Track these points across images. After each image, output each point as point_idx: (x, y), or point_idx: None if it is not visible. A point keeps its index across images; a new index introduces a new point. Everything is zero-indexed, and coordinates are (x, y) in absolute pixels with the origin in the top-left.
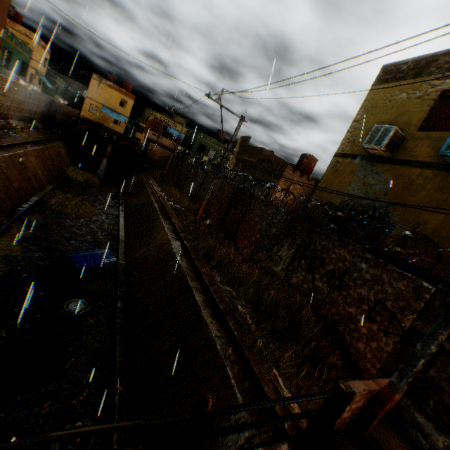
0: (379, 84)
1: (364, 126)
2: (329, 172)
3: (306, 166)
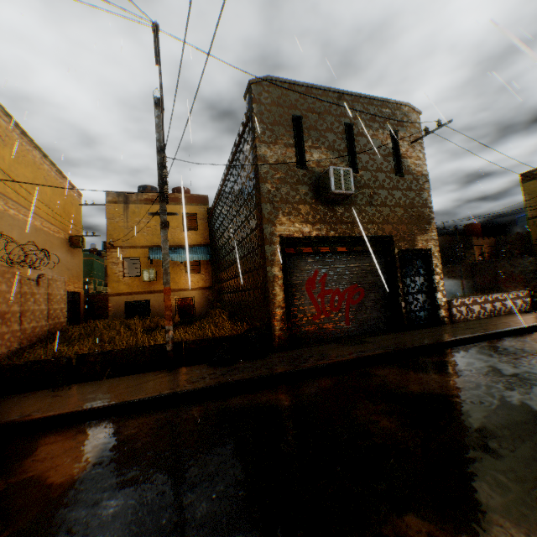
0: (524, 182)
1: (534, 201)
2: (531, 228)
3: (474, 231)
